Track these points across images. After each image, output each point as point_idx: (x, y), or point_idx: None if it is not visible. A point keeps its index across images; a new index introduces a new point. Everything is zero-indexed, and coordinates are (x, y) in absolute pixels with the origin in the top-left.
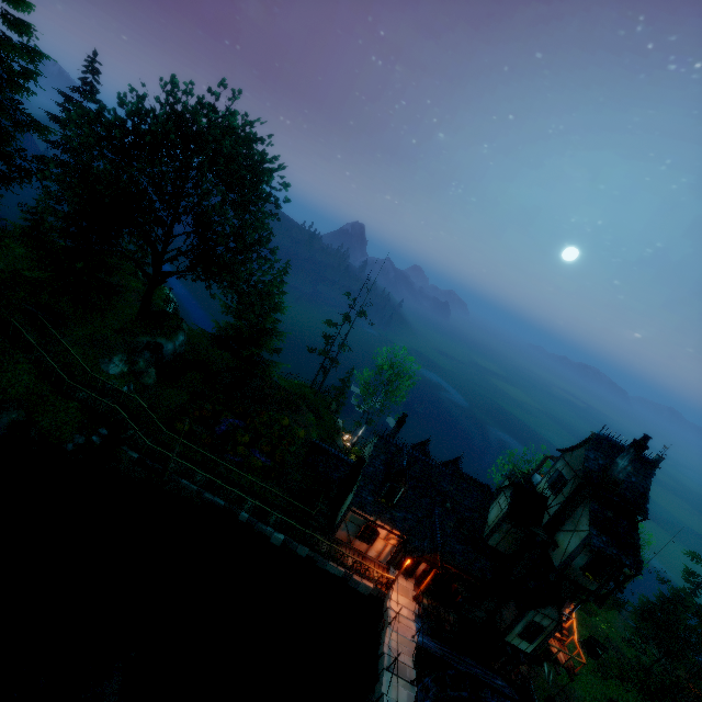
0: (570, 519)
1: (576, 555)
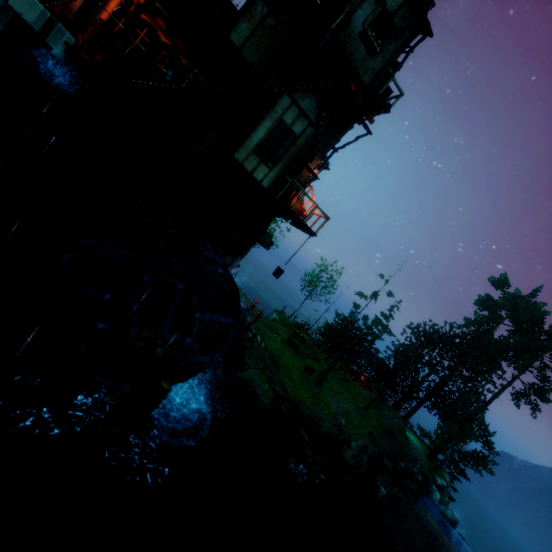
0: (350, 4)
1: (362, 0)
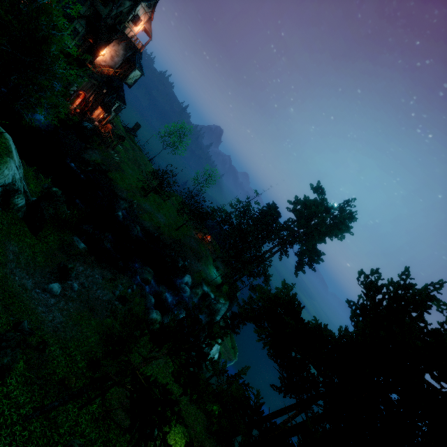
0: None
1: None
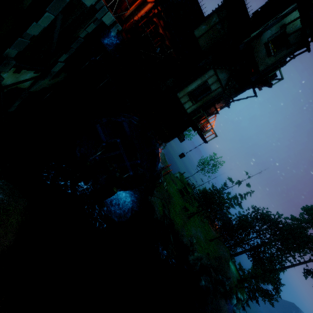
0: (267, 23)
1: (271, 25)
